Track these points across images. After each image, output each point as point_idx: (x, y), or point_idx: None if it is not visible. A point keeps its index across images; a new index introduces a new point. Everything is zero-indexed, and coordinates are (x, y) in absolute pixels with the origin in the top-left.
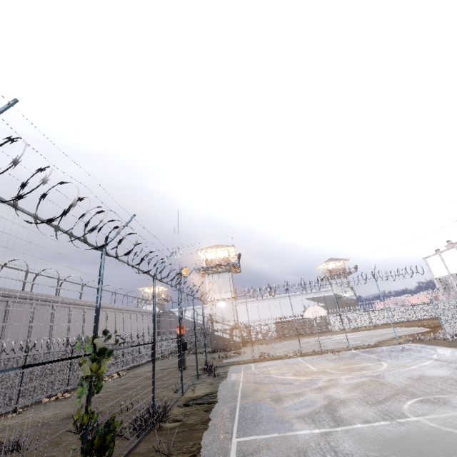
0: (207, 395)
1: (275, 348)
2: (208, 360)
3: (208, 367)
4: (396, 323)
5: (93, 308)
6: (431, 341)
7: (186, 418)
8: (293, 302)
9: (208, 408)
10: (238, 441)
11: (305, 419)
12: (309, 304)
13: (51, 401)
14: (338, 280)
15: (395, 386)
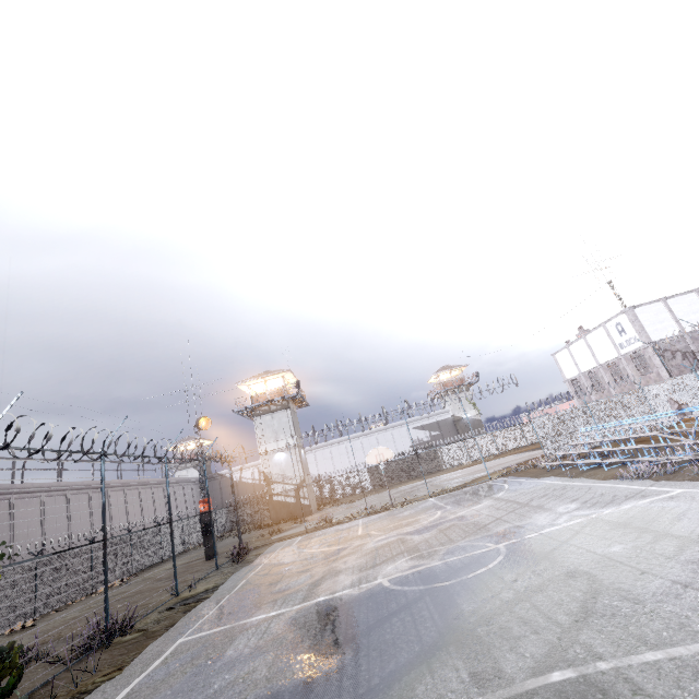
0: (205, 591)
1: (353, 507)
2: (255, 540)
3: (236, 551)
4: (528, 446)
5: (83, 492)
6: (525, 471)
7: (153, 626)
8: (396, 435)
9: (191, 608)
10: (182, 641)
11: (278, 602)
12: (418, 435)
13: (7, 636)
14: (455, 396)
15: (412, 543)
